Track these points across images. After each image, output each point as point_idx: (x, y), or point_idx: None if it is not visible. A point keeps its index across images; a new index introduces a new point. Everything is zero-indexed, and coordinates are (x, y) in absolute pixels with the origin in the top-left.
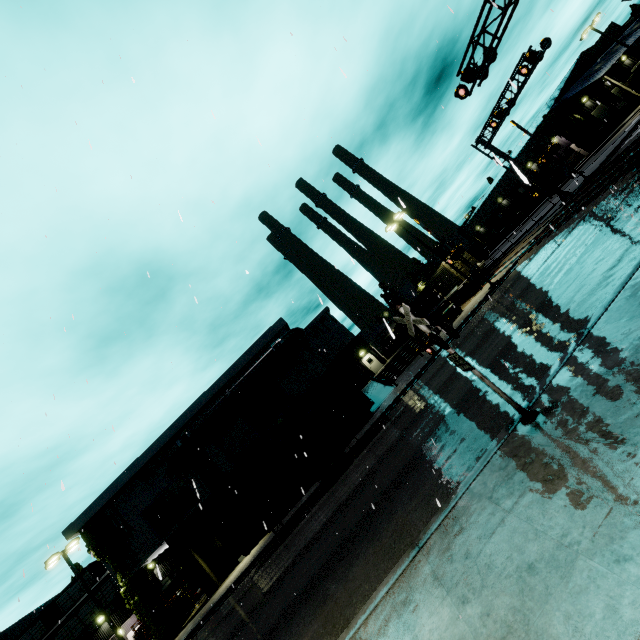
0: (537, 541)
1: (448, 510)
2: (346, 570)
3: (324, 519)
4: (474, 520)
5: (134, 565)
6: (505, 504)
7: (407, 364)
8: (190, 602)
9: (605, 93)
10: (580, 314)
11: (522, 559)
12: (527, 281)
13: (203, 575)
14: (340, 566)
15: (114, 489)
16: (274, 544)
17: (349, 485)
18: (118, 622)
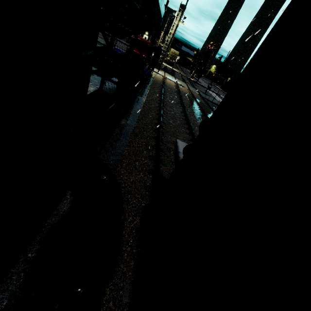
0: None
1: None
2: None
3: None
4: None
5: None
6: None
7: None
8: None
9: None
10: None
11: None
12: None
13: None
14: None
15: None
16: None
17: None
18: None
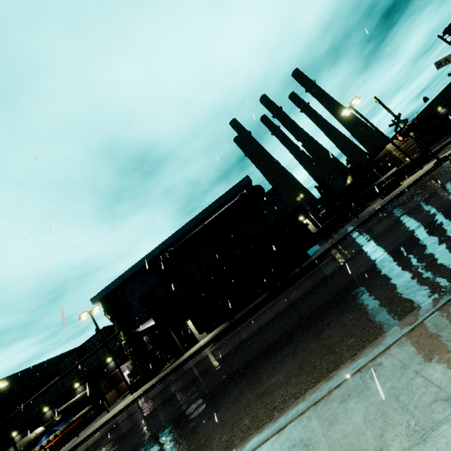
0: None
1: None
2: (315, 333)
3: (275, 312)
4: None
5: (131, 329)
6: None
7: (340, 226)
8: (163, 361)
9: None
10: None
11: None
12: None
13: (174, 344)
14: (306, 332)
15: (123, 278)
16: (227, 331)
17: (297, 292)
18: (119, 364)
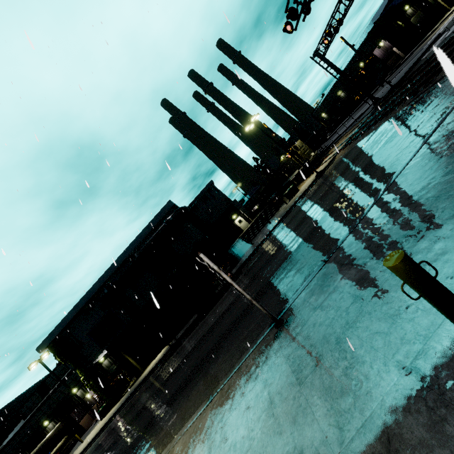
0: (244, 427)
1: (228, 378)
2: (190, 391)
3: (194, 343)
4: (233, 393)
5: (87, 364)
6: (246, 389)
7: (262, 226)
8: (128, 379)
9: (423, 1)
10: (336, 235)
11: (235, 437)
12: (332, 181)
13: (132, 367)
14: (189, 386)
15: (66, 321)
16: (172, 350)
17: (211, 321)
18: (86, 391)
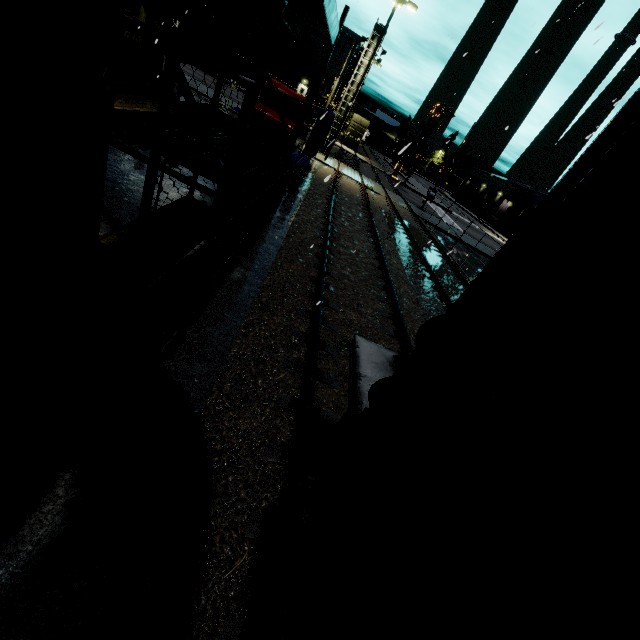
0: None
1: None
2: None
3: None
4: None
5: None
6: None
7: None
8: None
9: None
10: None
11: None
12: None
13: None
14: None
15: None
16: None
17: None
18: None
